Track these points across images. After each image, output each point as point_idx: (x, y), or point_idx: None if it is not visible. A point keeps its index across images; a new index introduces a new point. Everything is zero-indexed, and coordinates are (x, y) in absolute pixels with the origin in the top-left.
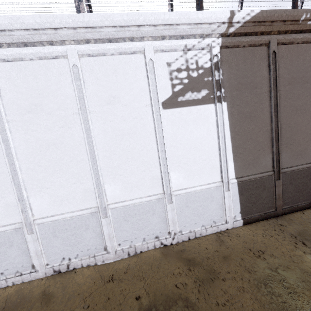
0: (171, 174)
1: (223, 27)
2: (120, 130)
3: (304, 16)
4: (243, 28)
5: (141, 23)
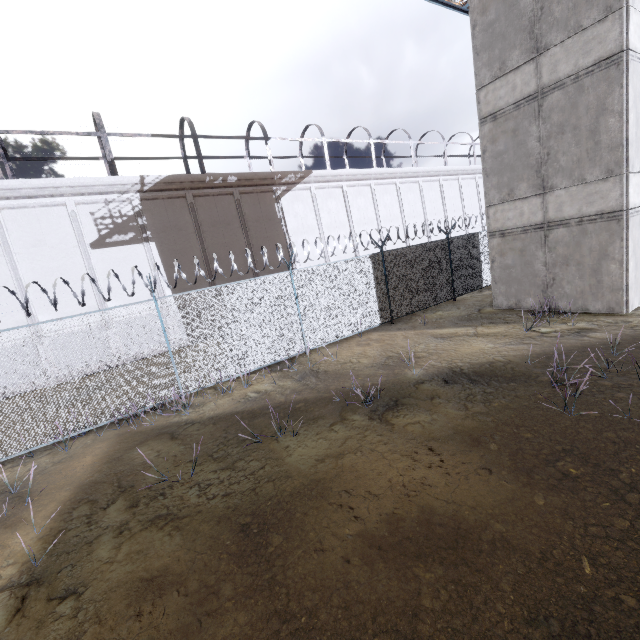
0: (109, 304)
1: (138, 187)
2: (49, 268)
3: (209, 179)
4: (157, 187)
5: (59, 185)
